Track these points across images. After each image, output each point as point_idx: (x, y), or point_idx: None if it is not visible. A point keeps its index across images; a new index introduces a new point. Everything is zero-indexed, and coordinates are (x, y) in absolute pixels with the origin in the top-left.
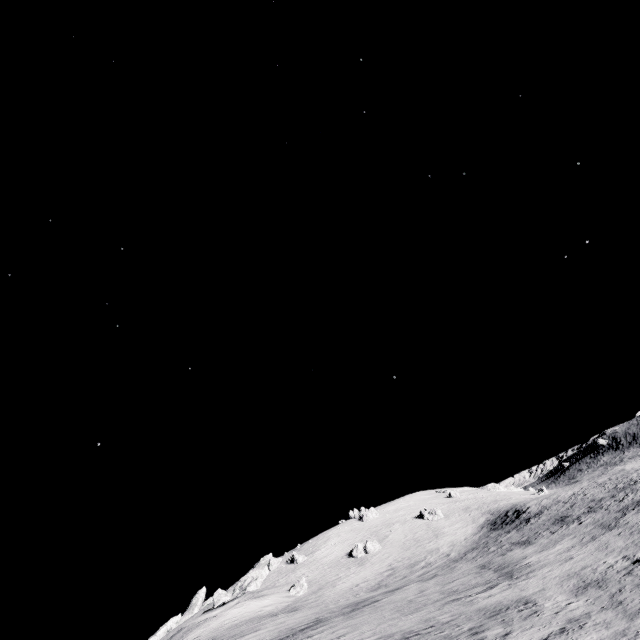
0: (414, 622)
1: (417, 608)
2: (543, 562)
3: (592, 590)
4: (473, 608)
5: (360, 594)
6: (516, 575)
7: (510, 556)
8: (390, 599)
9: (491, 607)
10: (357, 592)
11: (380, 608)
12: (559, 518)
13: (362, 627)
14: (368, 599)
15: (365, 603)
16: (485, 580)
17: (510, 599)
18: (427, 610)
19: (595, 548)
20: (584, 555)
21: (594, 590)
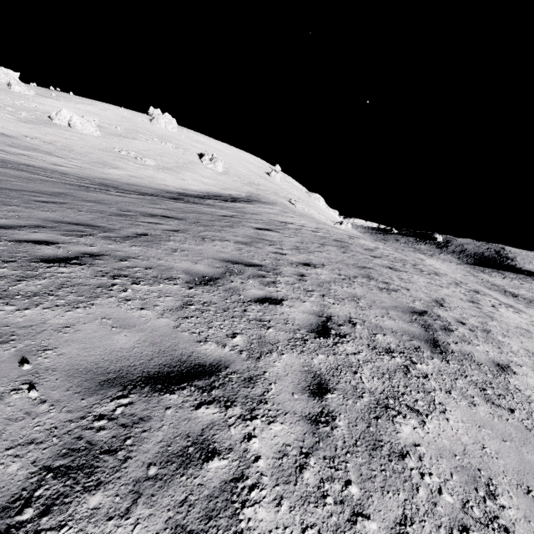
0: None
1: None
2: None
3: None
4: None
5: None
6: None
7: None
8: None
9: None
10: None
11: None
12: None
13: None
14: None
15: None
16: None
17: None
18: None
19: None
20: None
21: None
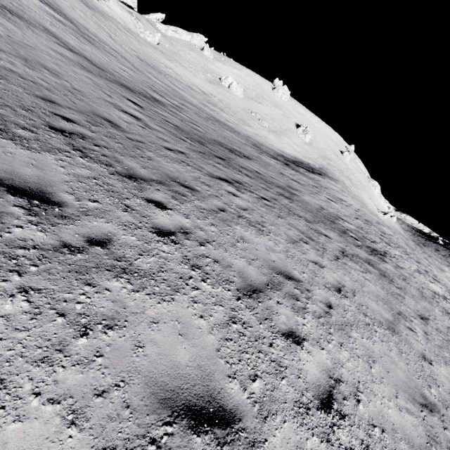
0: None
1: None
2: None
3: None
4: None
5: (131, 50)
6: None
7: (4, 18)
8: None
9: None
10: (144, 57)
11: None
12: (243, 154)
13: None
14: None
15: None
16: None
17: None
18: None
19: None
20: None
21: None
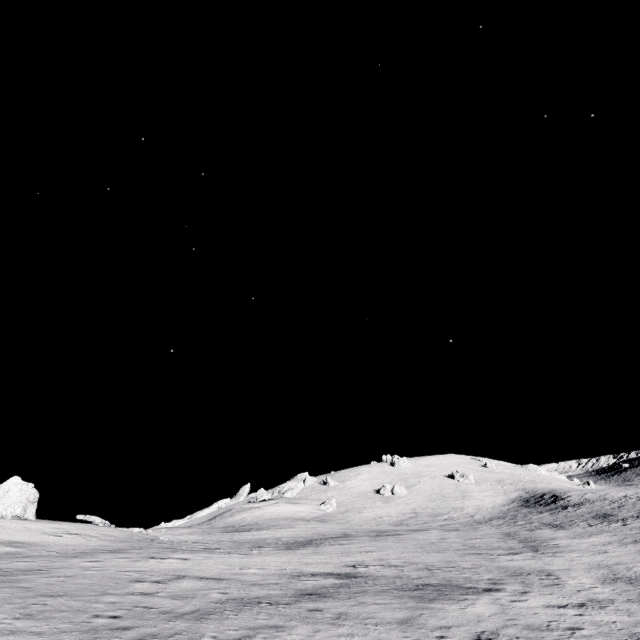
0: (436, 560)
1: (439, 550)
2: (573, 547)
3: (621, 584)
4: (494, 565)
5: (382, 525)
6: (542, 551)
7: (538, 533)
8: (412, 536)
9: (512, 569)
10: (380, 523)
11: (403, 541)
12: (601, 514)
13: (387, 550)
14: (391, 531)
15: (388, 533)
16: (508, 546)
17: (532, 568)
18: (449, 554)
19: (635, 551)
20: (621, 553)
21: (624, 584)
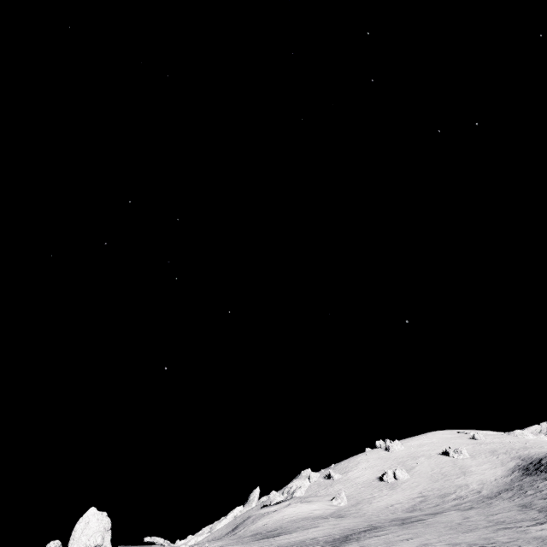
0: (474, 538)
1: (470, 529)
2: None
3: None
4: (528, 536)
5: (397, 513)
6: None
7: None
8: (436, 520)
9: (546, 537)
10: (393, 511)
11: (431, 525)
12: None
13: (424, 535)
14: (411, 517)
15: (411, 520)
16: (531, 517)
17: None
18: (481, 532)
19: None
20: None
21: None
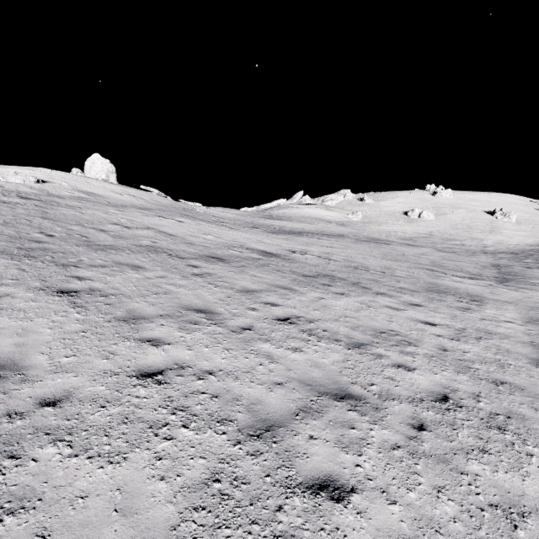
0: (378, 264)
1: (398, 260)
2: None
3: None
4: (430, 280)
5: (391, 237)
6: (509, 284)
7: (532, 272)
8: (396, 248)
9: (443, 287)
10: (391, 235)
11: (379, 248)
12: None
13: (349, 250)
14: (387, 241)
15: (380, 242)
16: (478, 273)
17: (468, 292)
18: (400, 264)
19: None
20: None
21: None
